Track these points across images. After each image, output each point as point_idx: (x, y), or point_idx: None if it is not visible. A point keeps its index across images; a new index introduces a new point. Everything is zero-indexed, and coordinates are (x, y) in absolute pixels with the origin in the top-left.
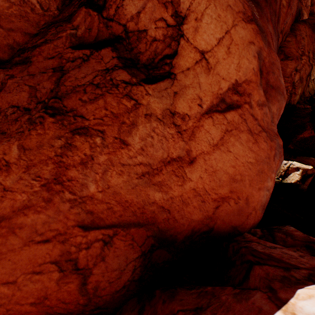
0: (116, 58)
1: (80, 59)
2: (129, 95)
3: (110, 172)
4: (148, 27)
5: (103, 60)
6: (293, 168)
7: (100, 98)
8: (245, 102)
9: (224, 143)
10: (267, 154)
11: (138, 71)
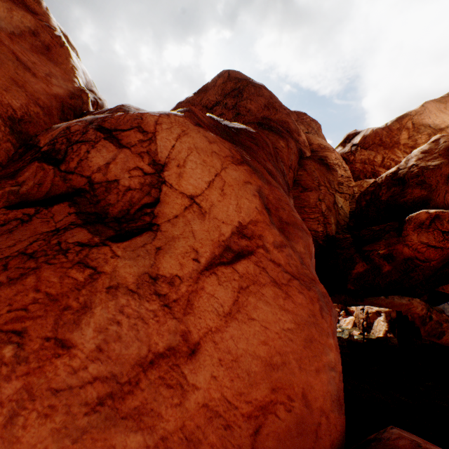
0: (74, 214)
1: (18, 220)
2: (83, 261)
3: (23, 415)
4: (121, 176)
5: (53, 218)
6: (373, 312)
7: (31, 274)
8: (258, 246)
9: (241, 307)
10: (309, 310)
11: (105, 226)
